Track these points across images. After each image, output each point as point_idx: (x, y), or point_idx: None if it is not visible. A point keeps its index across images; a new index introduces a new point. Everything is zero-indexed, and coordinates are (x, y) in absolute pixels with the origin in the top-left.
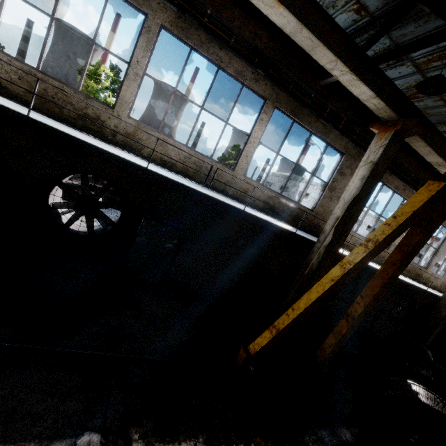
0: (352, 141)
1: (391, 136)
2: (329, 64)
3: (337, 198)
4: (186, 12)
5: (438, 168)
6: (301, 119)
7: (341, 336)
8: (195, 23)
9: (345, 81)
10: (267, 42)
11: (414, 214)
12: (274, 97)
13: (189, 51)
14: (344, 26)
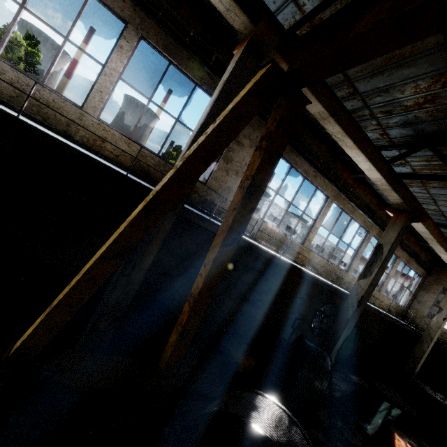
0: None
1: (245, 47)
2: None
3: (235, 172)
4: None
5: (325, 126)
6: (179, 61)
7: (181, 327)
8: None
9: None
10: None
11: (235, 113)
12: (137, 21)
13: None
14: None
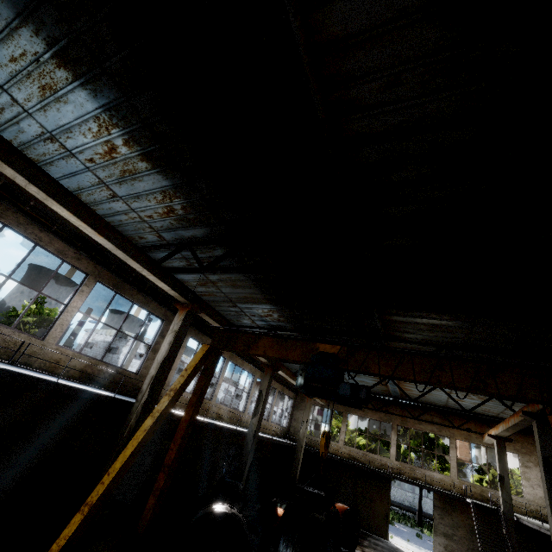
0: (170, 310)
1: (186, 313)
2: (139, 268)
3: None
4: (5, 199)
5: None
6: (123, 292)
7: (160, 490)
8: (14, 208)
9: (151, 279)
10: None
11: (196, 367)
12: (97, 273)
13: (1, 227)
14: (153, 240)
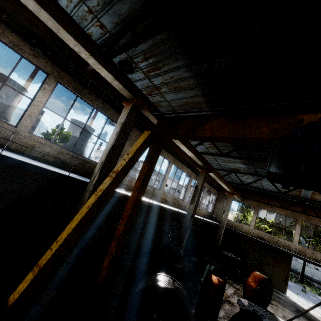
0: None
1: (131, 107)
2: (75, 47)
3: (120, 155)
4: None
5: None
6: (83, 96)
7: (112, 255)
8: None
9: (92, 64)
10: (45, 31)
11: (138, 151)
12: (56, 74)
13: None
14: (98, 36)
